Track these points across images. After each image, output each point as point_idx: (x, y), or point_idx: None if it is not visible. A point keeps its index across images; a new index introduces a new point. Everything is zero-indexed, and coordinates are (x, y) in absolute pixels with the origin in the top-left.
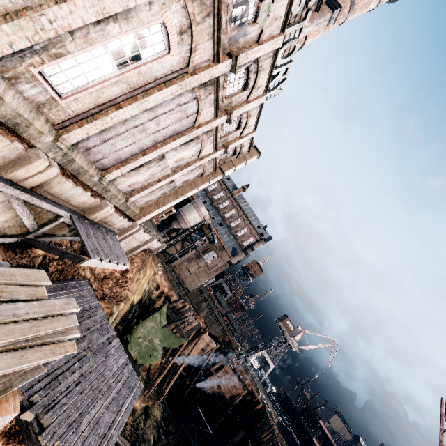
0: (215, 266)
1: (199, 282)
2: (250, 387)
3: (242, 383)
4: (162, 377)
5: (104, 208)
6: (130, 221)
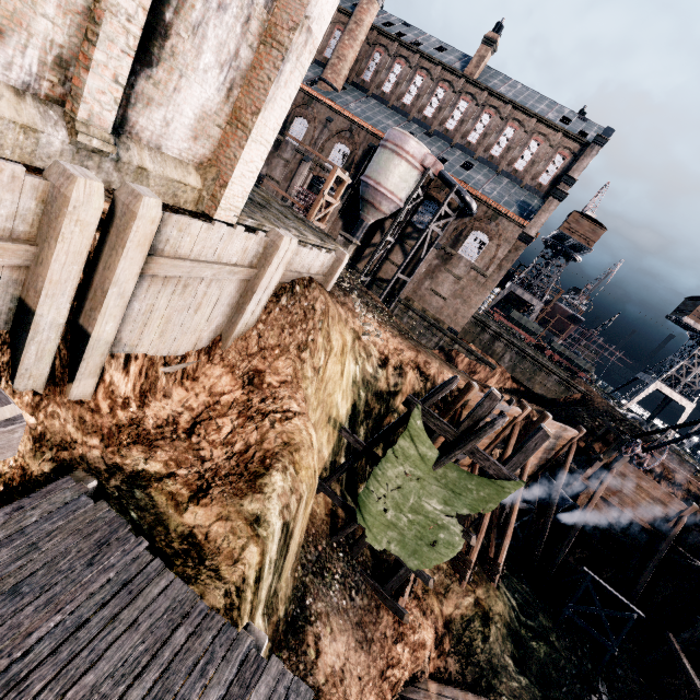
0: (492, 261)
1: (470, 308)
2: (692, 487)
3: (667, 483)
4: (479, 544)
5: None
6: None
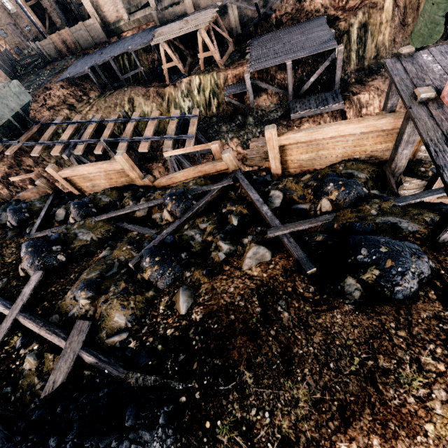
0: None
1: None
2: None
3: None
4: None
5: None
6: None
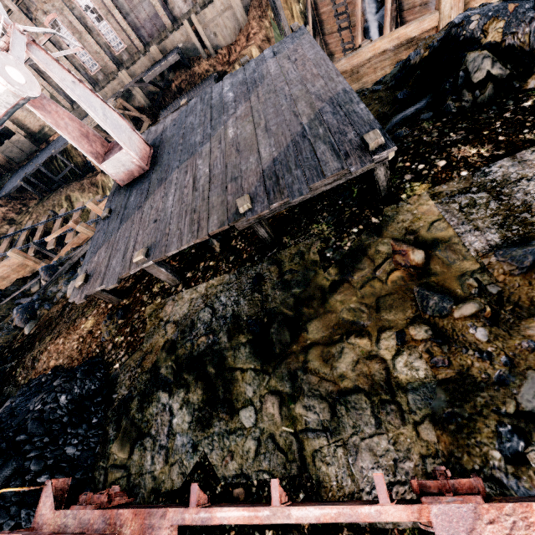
0: None
1: None
2: None
3: None
4: None
5: (151, 52)
6: (179, 28)
